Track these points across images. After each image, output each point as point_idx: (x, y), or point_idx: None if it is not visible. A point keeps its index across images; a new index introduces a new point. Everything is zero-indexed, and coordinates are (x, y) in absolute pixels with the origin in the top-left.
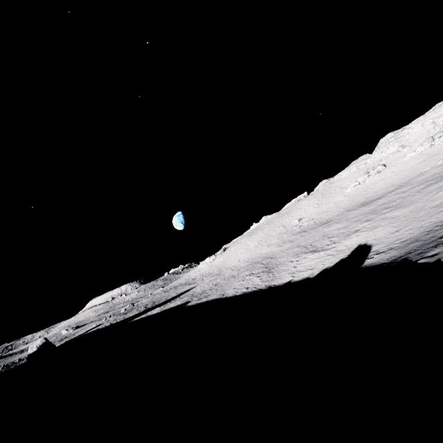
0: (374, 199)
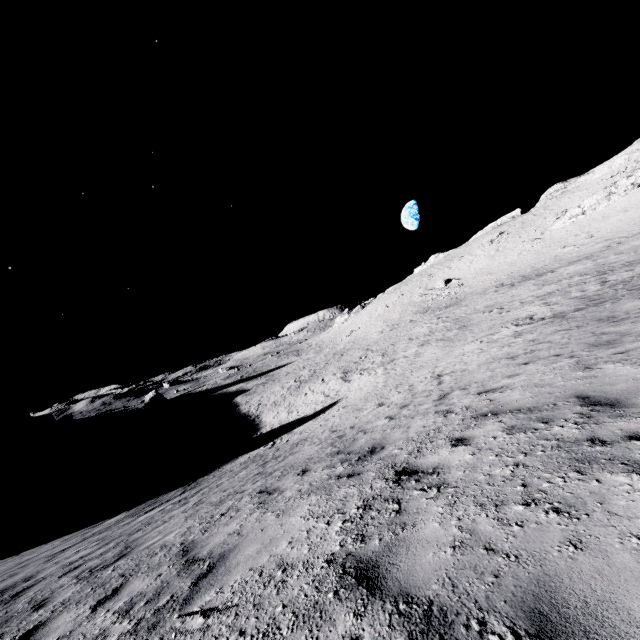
0: (542, 272)
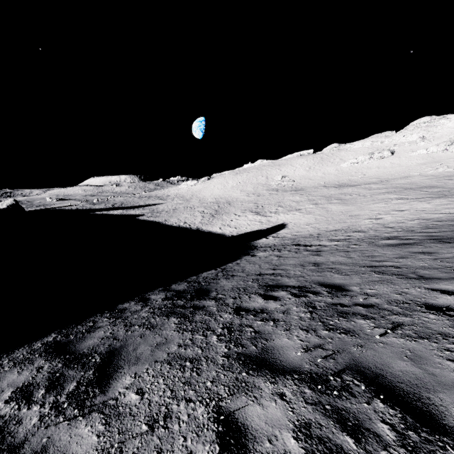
0: (350, 185)
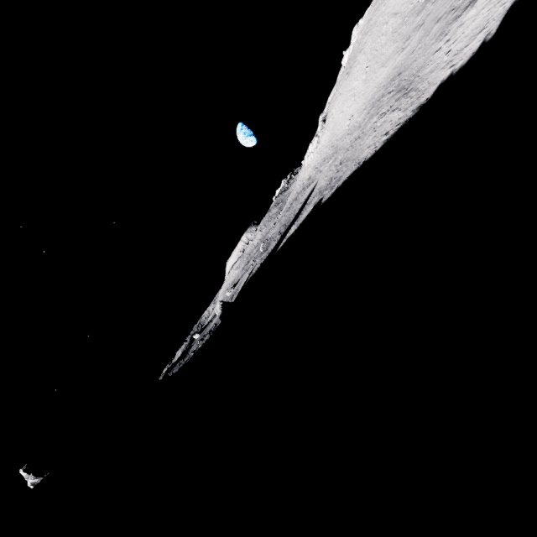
0: None
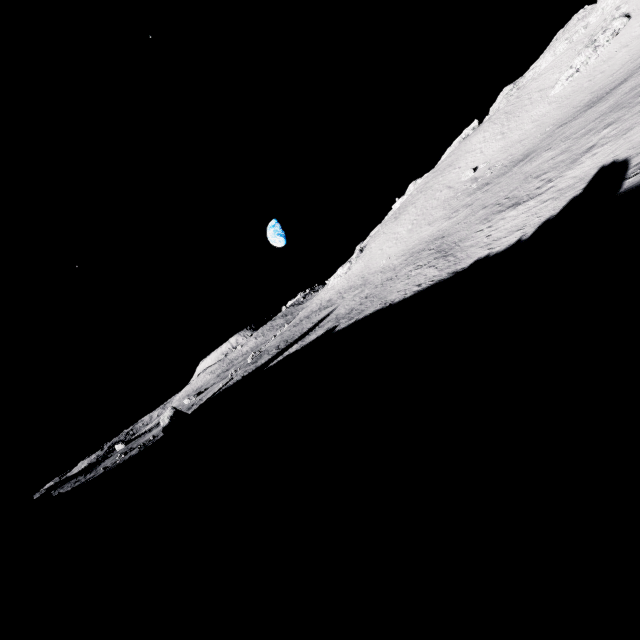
0: (611, 89)
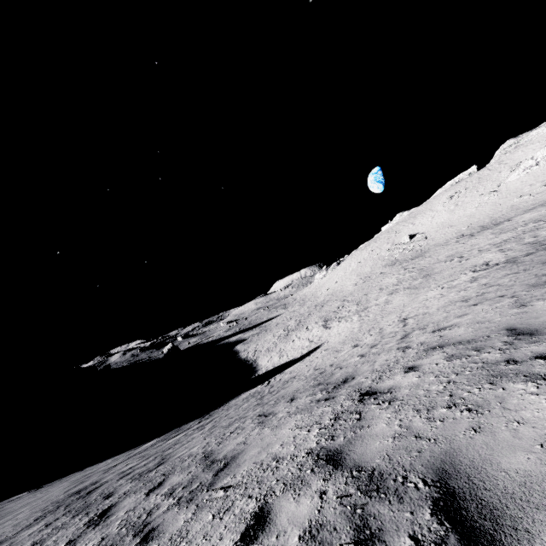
0: (499, 221)
